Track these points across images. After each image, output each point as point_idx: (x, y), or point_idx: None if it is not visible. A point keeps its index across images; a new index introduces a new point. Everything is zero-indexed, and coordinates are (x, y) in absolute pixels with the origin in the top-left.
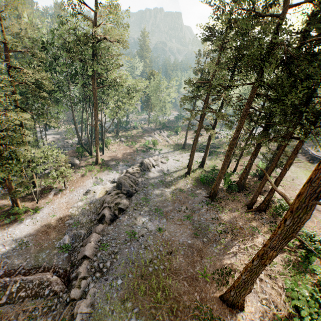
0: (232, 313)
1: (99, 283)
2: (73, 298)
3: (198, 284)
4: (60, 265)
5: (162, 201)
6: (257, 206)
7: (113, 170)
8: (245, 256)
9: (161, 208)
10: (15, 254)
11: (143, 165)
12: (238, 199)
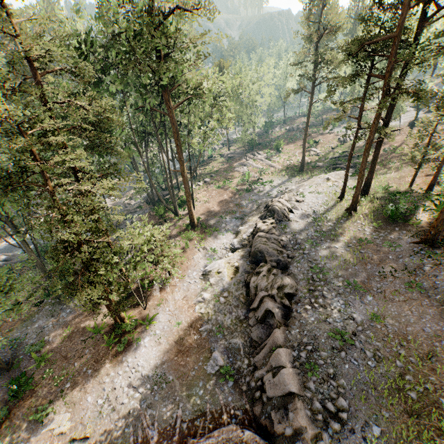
0: None
1: (345, 441)
2: None
3: None
4: (232, 402)
5: (342, 265)
6: None
7: (221, 231)
8: None
9: (354, 280)
10: (157, 398)
11: (275, 213)
12: None
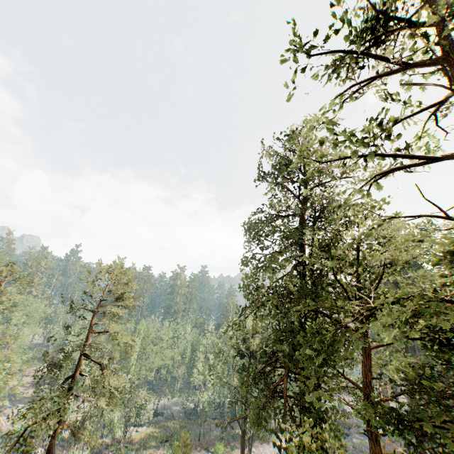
0: None
1: None
2: None
3: None
4: None
5: None
6: None
7: None
8: None
9: None
10: None
11: (344, 412)
12: None
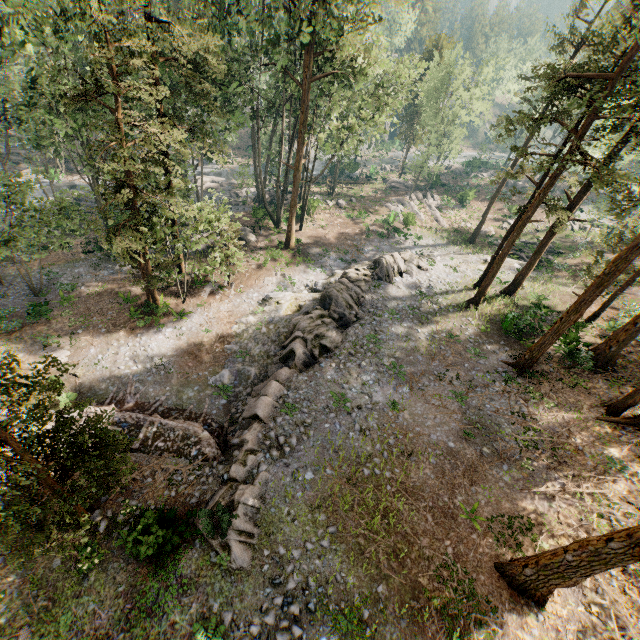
0: (516, 603)
1: (275, 467)
2: (235, 478)
3: (456, 527)
4: (214, 415)
5: (407, 350)
6: (634, 416)
7: (316, 266)
8: (573, 509)
9: (403, 365)
10: (150, 379)
11: (378, 267)
12: (588, 387)
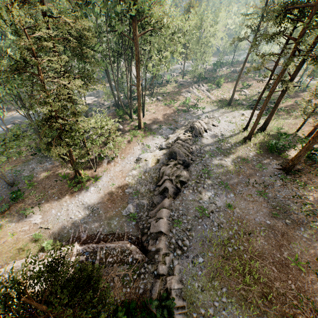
0: None
1: (181, 260)
2: (163, 274)
3: (290, 271)
4: (131, 232)
5: (224, 172)
6: None
7: (157, 135)
8: None
9: (226, 182)
10: (90, 220)
11: (194, 130)
12: None
